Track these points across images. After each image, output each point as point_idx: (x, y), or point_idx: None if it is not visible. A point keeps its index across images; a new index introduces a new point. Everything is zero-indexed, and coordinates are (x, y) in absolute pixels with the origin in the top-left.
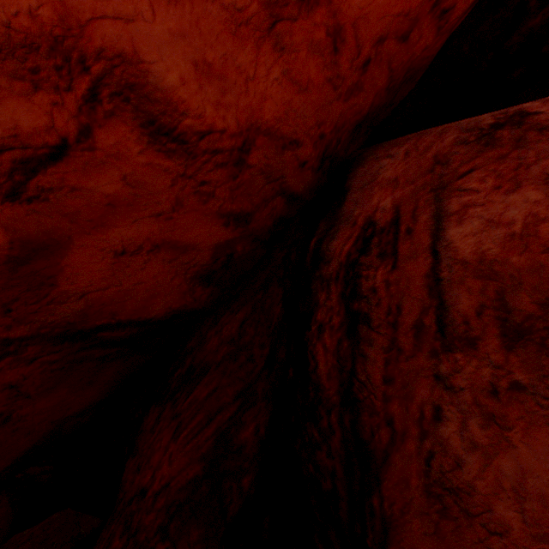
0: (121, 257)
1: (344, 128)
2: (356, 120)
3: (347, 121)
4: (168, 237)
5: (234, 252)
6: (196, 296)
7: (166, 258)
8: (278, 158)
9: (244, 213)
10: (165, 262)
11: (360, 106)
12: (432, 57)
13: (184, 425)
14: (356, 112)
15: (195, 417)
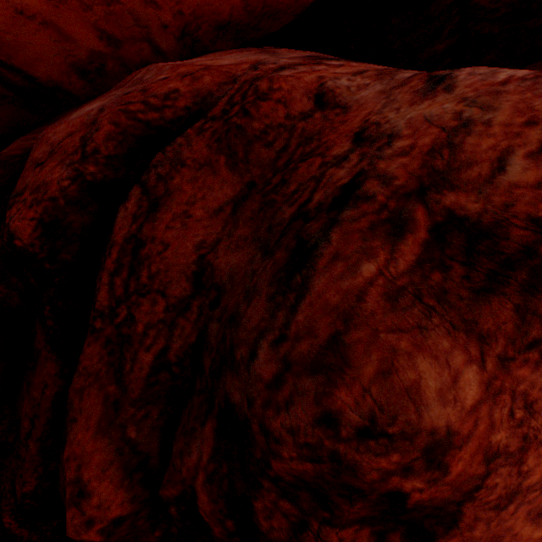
0: (20, 16)
1: (204, 19)
2: (217, 20)
3: (207, 15)
4: (56, 21)
5: (107, 66)
6: (73, 81)
7: (53, 37)
8: (143, 9)
9: (115, 38)
10: (52, 40)
11: (218, 9)
12: (289, 6)
13: (26, 136)
14: (214, 12)
15: (34, 135)
